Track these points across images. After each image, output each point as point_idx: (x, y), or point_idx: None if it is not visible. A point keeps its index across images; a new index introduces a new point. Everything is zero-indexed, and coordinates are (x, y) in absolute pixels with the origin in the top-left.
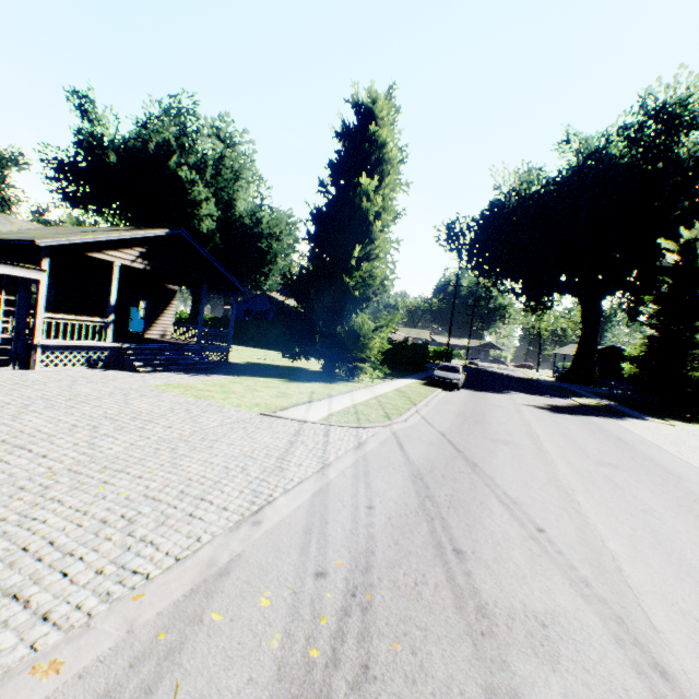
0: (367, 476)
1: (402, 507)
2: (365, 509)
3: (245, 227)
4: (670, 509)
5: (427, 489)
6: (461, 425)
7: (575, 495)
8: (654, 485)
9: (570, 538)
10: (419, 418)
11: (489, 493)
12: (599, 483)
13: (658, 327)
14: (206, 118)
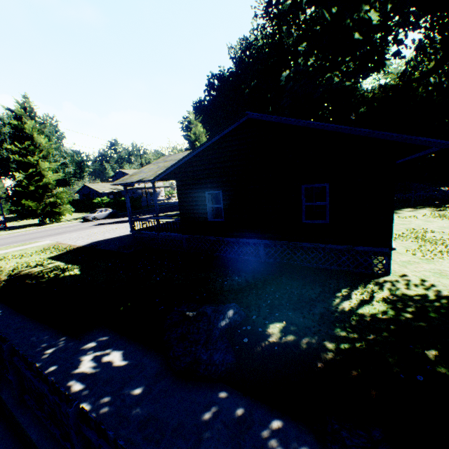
0: None
1: None
2: None
3: None
4: None
5: None
6: None
7: None
8: None
9: None
10: None
11: None
12: None
13: None
14: (4, 116)
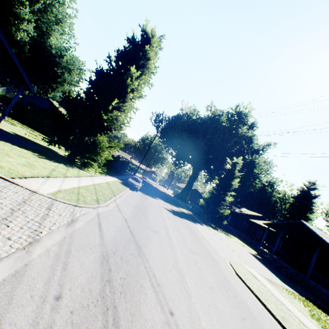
0: (68, 256)
1: (87, 295)
2: (52, 301)
3: (50, 54)
4: (218, 286)
5: (110, 272)
6: (136, 215)
7: (185, 276)
8: (211, 268)
9: (186, 320)
10: (115, 205)
11: (146, 275)
12: (193, 266)
13: (216, 189)
14: None
